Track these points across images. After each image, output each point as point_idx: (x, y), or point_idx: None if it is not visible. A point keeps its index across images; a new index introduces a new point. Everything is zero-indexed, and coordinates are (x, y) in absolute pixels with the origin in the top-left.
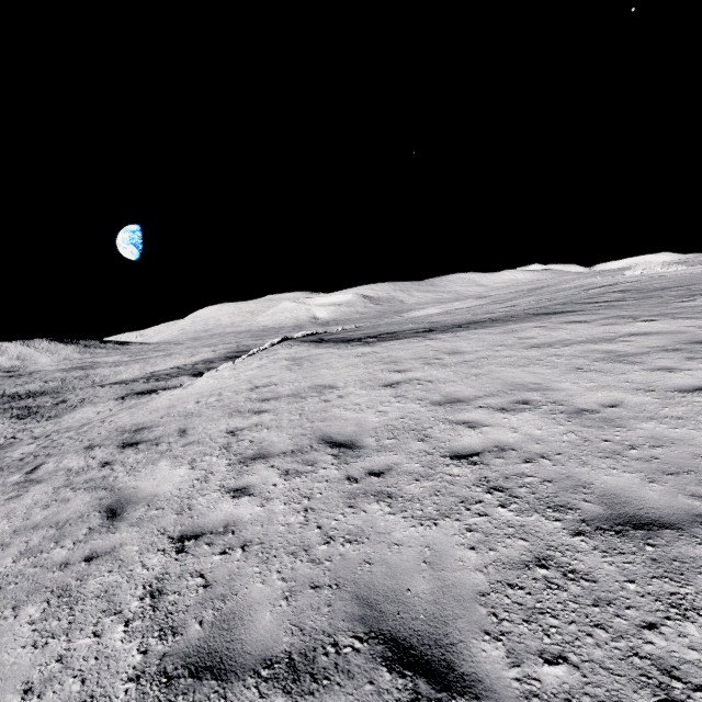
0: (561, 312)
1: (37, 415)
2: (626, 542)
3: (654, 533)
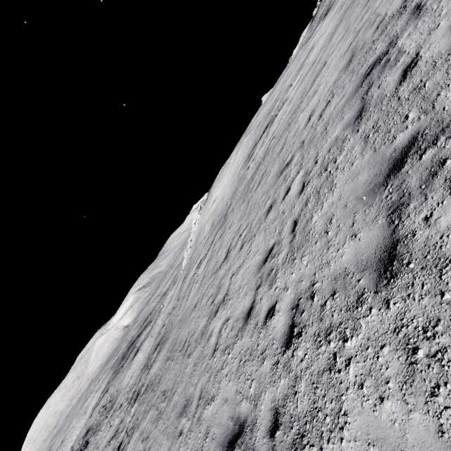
0: None
1: (92, 434)
2: None
3: None
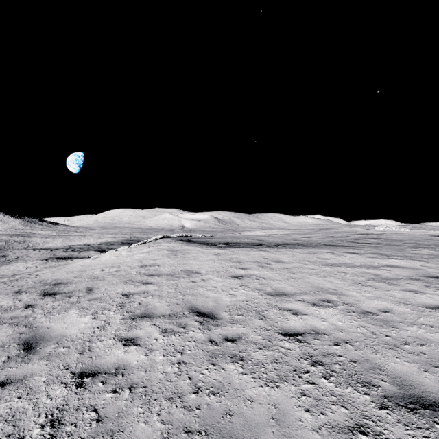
0: (341, 245)
1: None
2: (420, 418)
3: (438, 413)
